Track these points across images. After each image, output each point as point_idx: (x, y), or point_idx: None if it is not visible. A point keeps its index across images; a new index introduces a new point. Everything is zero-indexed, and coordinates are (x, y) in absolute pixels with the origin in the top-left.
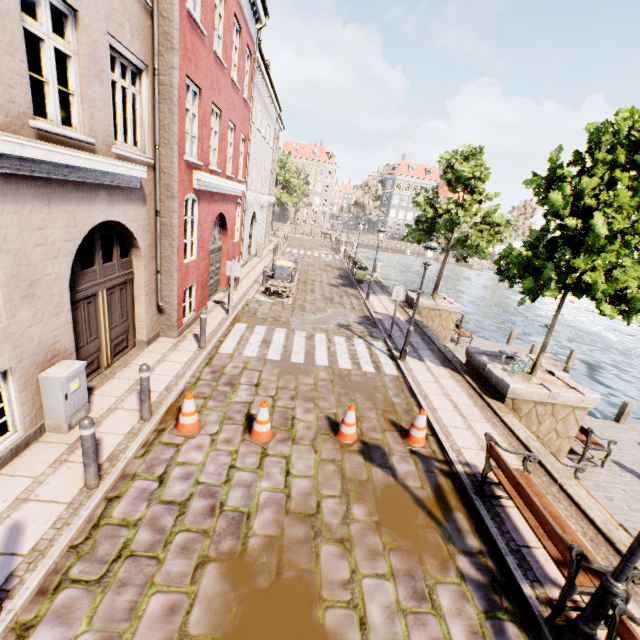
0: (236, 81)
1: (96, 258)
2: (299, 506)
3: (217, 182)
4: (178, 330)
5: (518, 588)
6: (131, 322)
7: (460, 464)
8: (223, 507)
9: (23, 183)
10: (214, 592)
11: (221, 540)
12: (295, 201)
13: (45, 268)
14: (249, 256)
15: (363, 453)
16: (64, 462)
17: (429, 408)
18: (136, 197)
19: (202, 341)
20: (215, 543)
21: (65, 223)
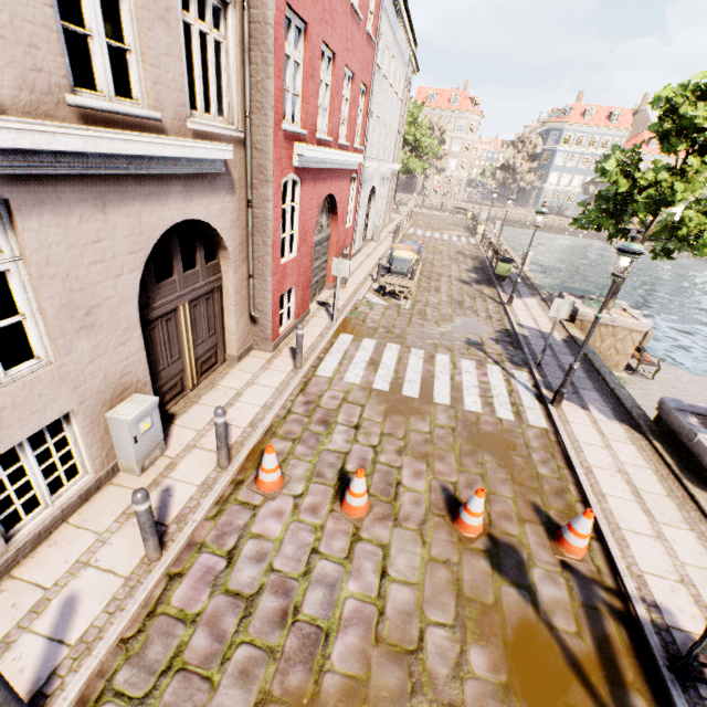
0: (357, 7)
1: (174, 266)
2: (394, 633)
3: (325, 155)
4: (272, 343)
5: None
6: (220, 335)
7: (643, 604)
8: (297, 615)
9: (65, 185)
10: None
11: (289, 669)
12: (425, 167)
13: (105, 290)
14: (364, 240)
15: (490, 556)
16: (131, 516)
17: (594, 492)
18: (221, 185)
19: (297, 361)
20: (281, 672)
21: (128, 231)
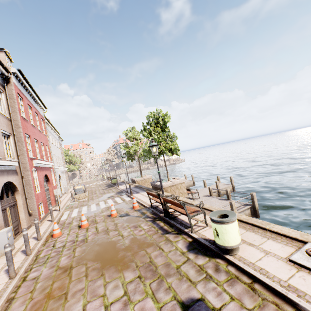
0: (40, 130)
1: (4, 196)
2: (102, 231)
3: (42, 162)
4: (40, 220)
5: (160, 216)
6: (19, 221)
7: (148, 206)
8: (77, 240)
9: None
10: (80, 250)
11: (79, 244)
12: (77, 167)
13: None
14: (62, 194)
15: (120, 216)
16: (14, 257)
17: (140, 200)
18: (15, 173)
19: (52, 218)
20: (77, 245)
21: None
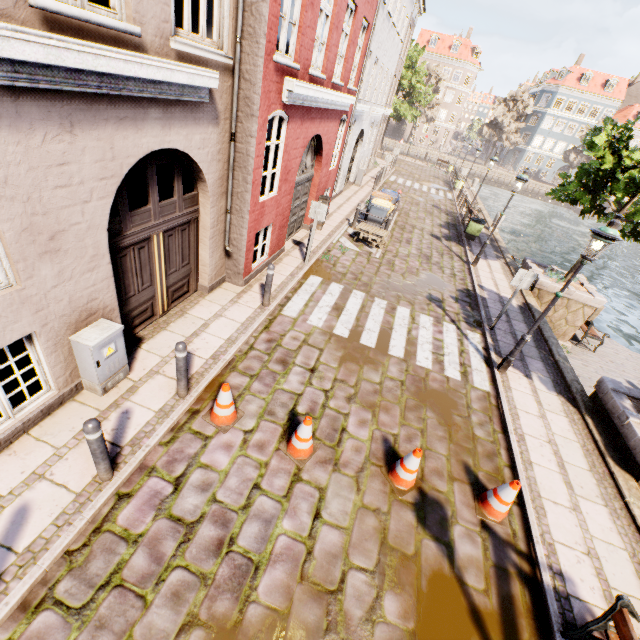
0: None
1: (150, 195)
2: (319, 572)
3: (316, 94)
4: (244, 278)
5: None
6: (194, 266)
7: (549, 571)
8: (232, 545)
9: (26, 99)
10: None
11: (217, 596)
12: (415, 115)
13: (71, 216)
14: (346, 183)
15: (417, 509)
16: None
17: (522, 459)
18: (204, 115)
19: (265, 299)
20: (210, 598)
21: (98, 155)
